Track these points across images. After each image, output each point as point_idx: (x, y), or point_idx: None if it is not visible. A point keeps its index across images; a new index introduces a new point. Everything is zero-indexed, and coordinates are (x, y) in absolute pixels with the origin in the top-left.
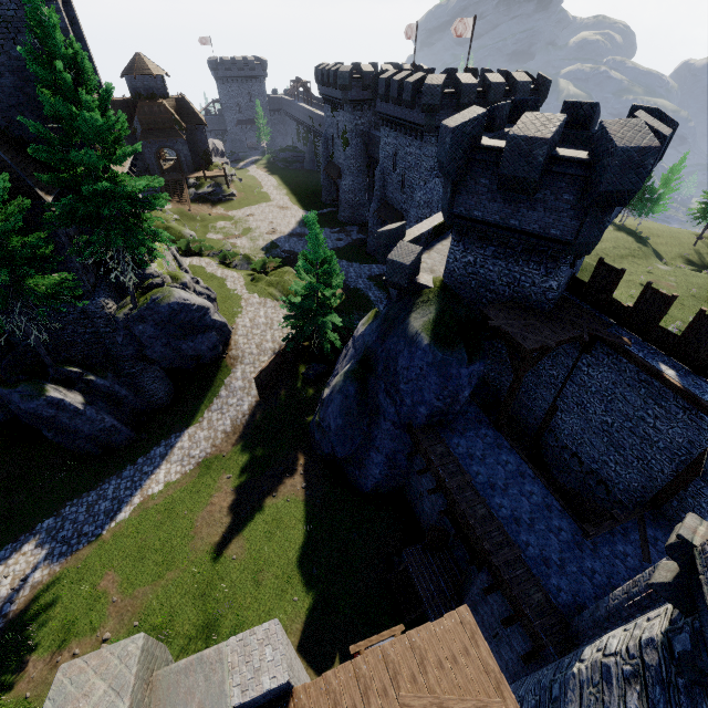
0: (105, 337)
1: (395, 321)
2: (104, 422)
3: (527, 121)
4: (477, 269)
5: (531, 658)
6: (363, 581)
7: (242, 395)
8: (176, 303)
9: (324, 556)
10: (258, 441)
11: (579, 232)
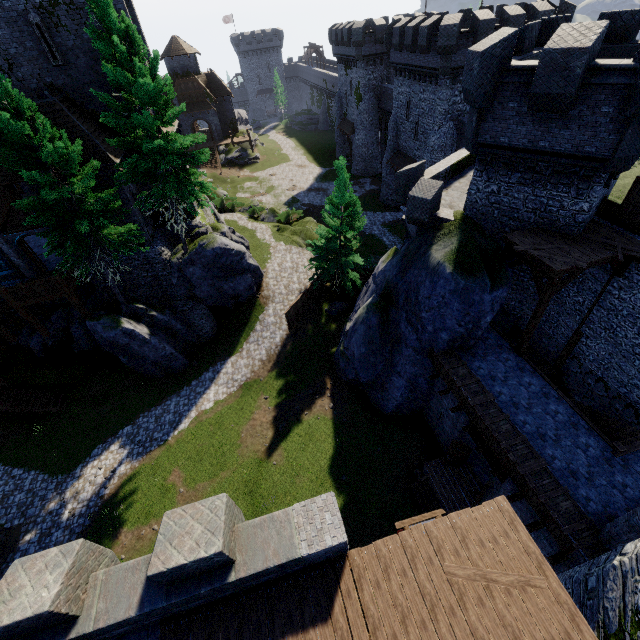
0: (163, 280)
1: (416, 255)
2: (165, 350)
3: (563, 33)
4: (500, 198)
5: (559, 560)
6: (388, 488)
7: (275, 329)
8: (219, 248)
9: (352, 466)
10: (289, 369)
11: (618, 146)
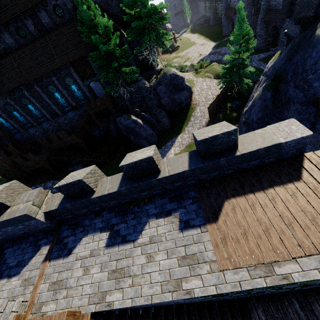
0: (146, 98)
1: (301, 42)
2: (149, 131)
3: None
4: None
5: None
6: None
7: (201, 118)
8: (172, 74)
9: None
10: None
11: None
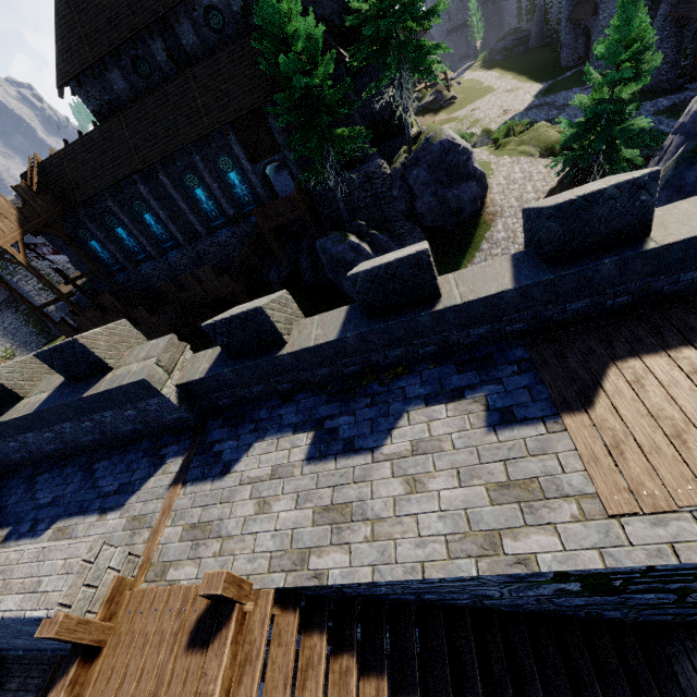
0: (381, 199)
1: None
2: None
3: None
4: None
5: None
6: None
7: (507, 244)
8: (446, 141)
9: None
10: None
11: None
